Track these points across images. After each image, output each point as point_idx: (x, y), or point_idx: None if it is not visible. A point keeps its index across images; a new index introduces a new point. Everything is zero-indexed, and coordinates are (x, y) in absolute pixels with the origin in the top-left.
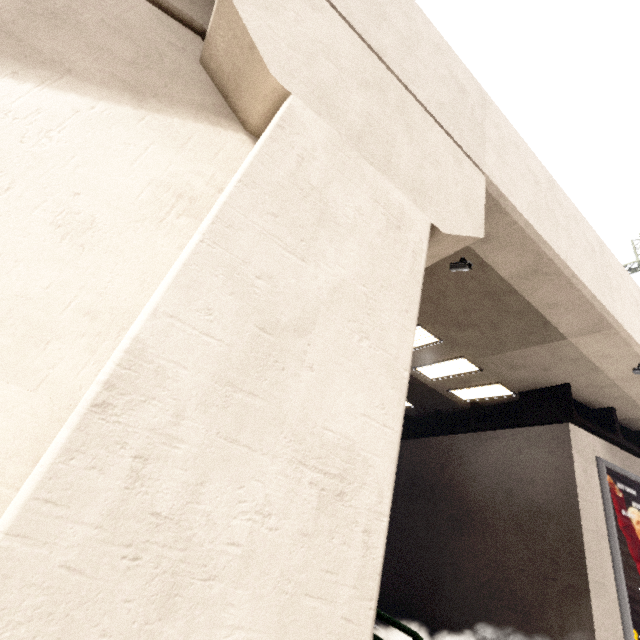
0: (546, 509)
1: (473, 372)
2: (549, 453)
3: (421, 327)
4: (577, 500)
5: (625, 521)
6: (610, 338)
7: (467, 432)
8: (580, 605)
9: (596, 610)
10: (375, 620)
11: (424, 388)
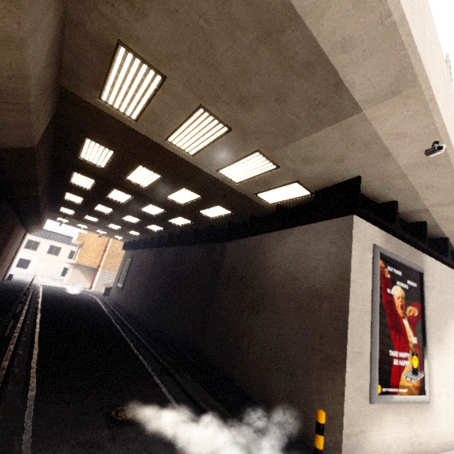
0: (322, 292)
1: (271, 170)
2: (332, 244)
3: (203, 108)
4: (349, 284)
5: (388, 298)
6: (411, 103)
7: (271, 231)
8: (336, 372)
9: (349, 376)
10: (174, 385)
11: (235, 194)
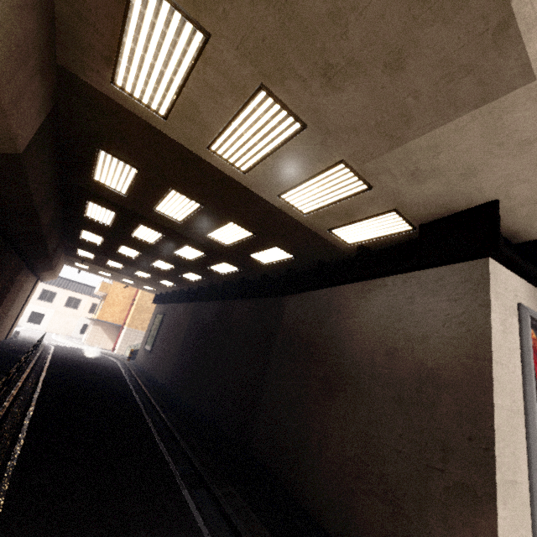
0: (441, 376)
1: (358, 193)
2: (453, 301)
3: (265, 90)
4: (491, 366)
5: None
6: None
7: (350, 282)
8: (478, 515)
9: (503, 524)
10: (212, 507)
11: (300, 230)
